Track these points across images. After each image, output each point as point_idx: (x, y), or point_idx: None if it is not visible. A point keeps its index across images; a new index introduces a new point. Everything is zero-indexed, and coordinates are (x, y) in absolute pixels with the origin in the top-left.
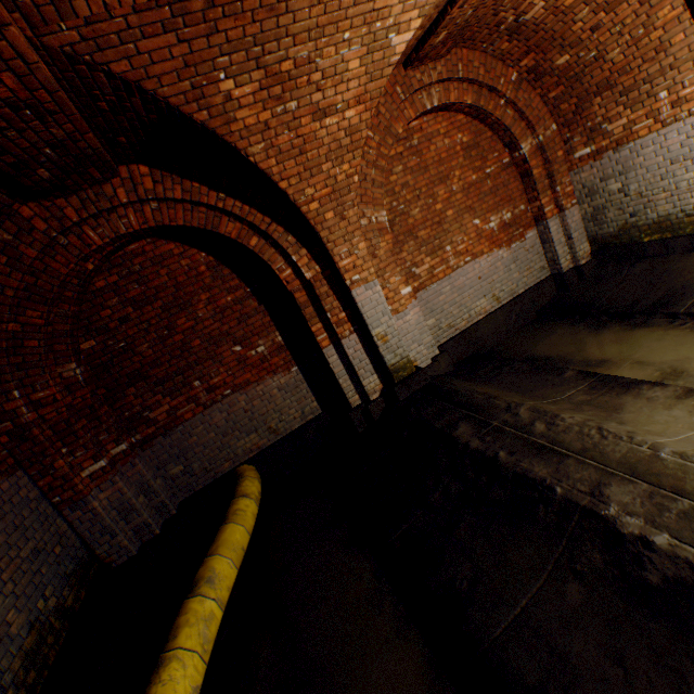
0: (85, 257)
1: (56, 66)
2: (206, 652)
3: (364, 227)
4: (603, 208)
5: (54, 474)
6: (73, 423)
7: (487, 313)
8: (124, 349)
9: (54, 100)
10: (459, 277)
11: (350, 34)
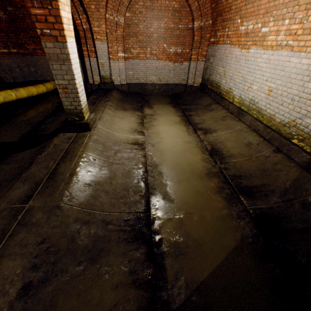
0: None
1: None
2: (6, 99)
3: (111, 20)
4: (208, 68)
5: None
6: None
7: (154, 83)
8: (22, 18)
9: None
10: (148, 63)
11: None
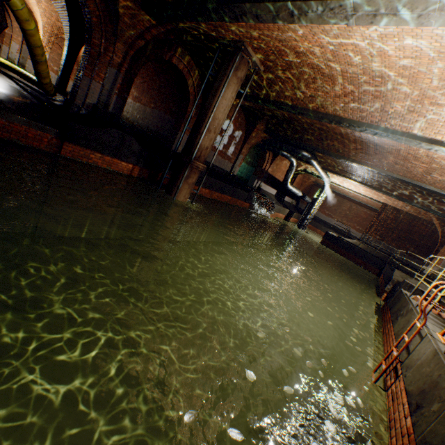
0: None
1: None
2: None
3: None
4: None
5: None
6: None
7: None
8: None
9: None
10: None
11: None
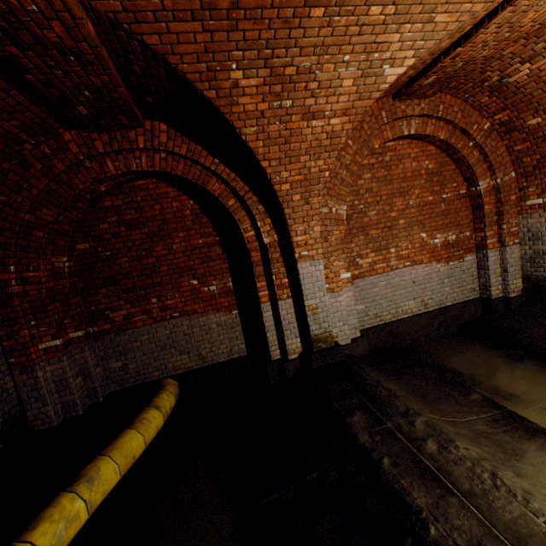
0: (99, 180)
1: (101, 28)
2: None
3: (324, 214)
4: (543, 254)
5: (18, 339)
6: (47, 303)
7: (412, 314)
8: (108, 257)
9: (94, 53)
10: (395, 276)
11: (350, 57)
